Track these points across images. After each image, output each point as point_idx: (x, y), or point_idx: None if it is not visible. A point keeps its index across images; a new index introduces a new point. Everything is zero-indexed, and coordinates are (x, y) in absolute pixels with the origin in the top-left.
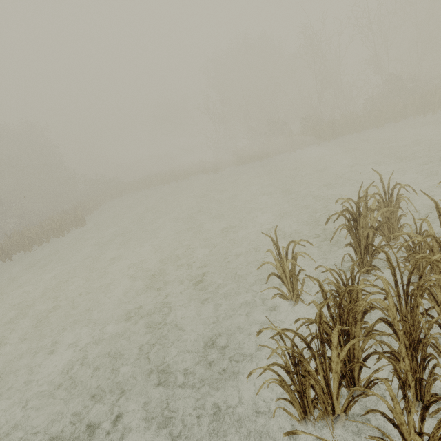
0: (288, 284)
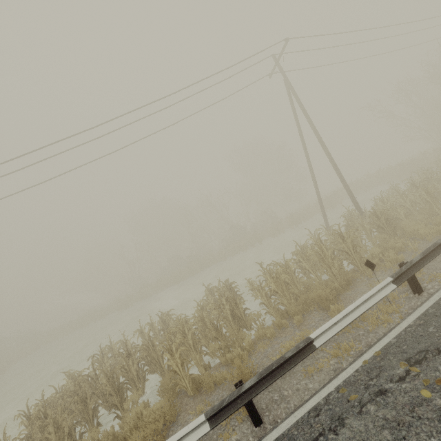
0: None
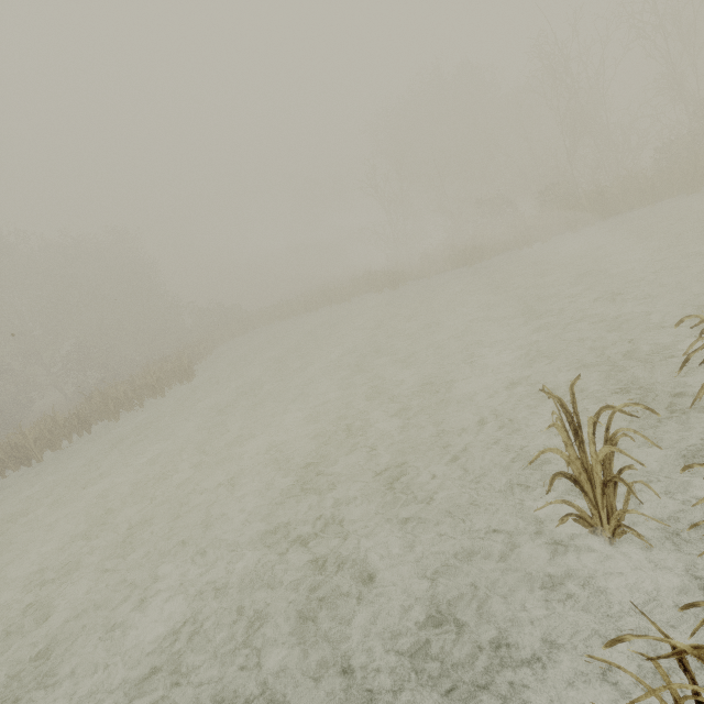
0: (594, 496)
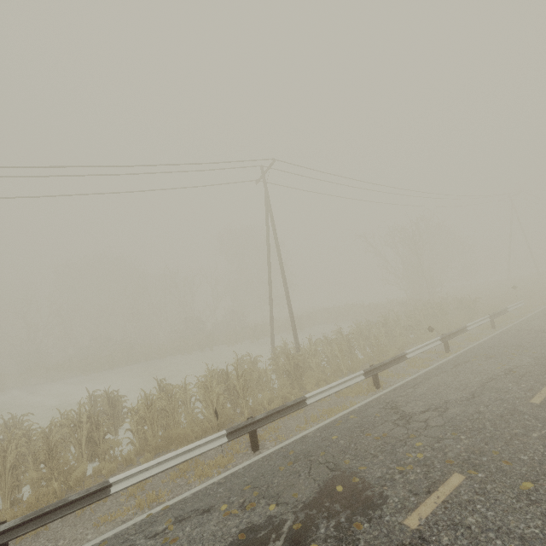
0: None
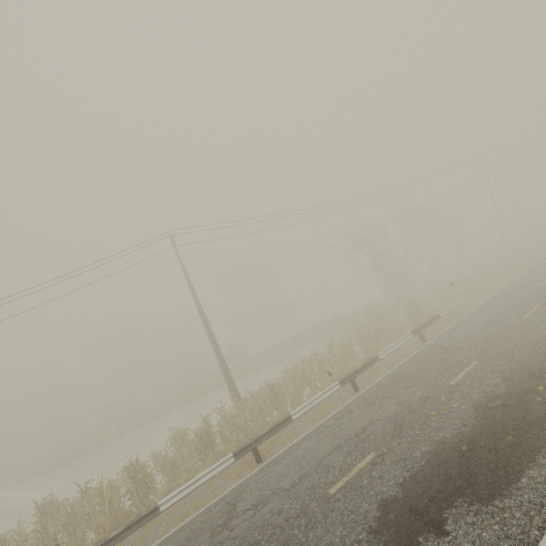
0: None
